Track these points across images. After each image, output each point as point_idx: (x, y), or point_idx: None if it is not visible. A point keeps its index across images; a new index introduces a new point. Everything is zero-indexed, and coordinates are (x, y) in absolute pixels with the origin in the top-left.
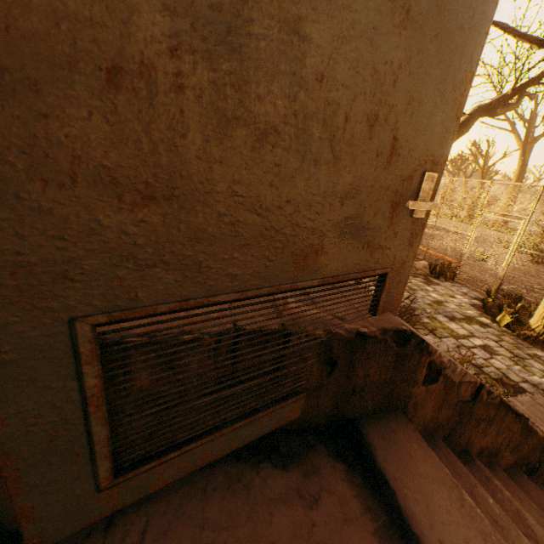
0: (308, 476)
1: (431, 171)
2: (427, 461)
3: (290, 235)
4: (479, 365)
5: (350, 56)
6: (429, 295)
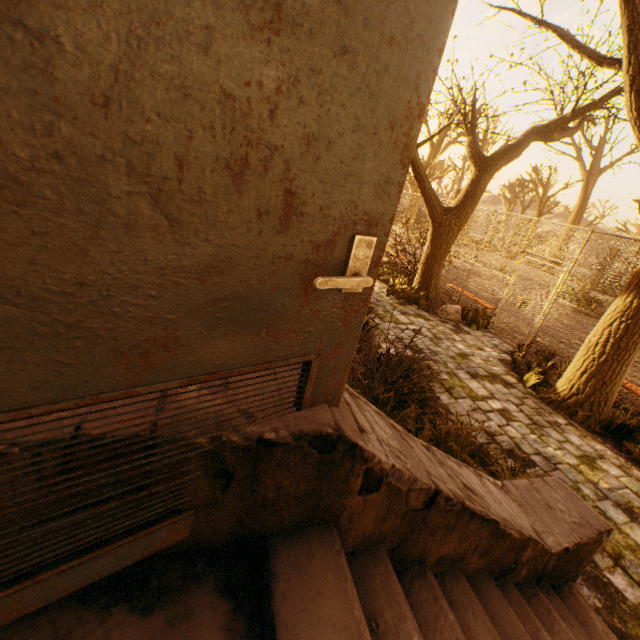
0: (174, 623)
1: (367, 233)
2: (337, 599)
3: (102, 329)
4: (493, 432)
5: (165, 69)
6: (455, 346)
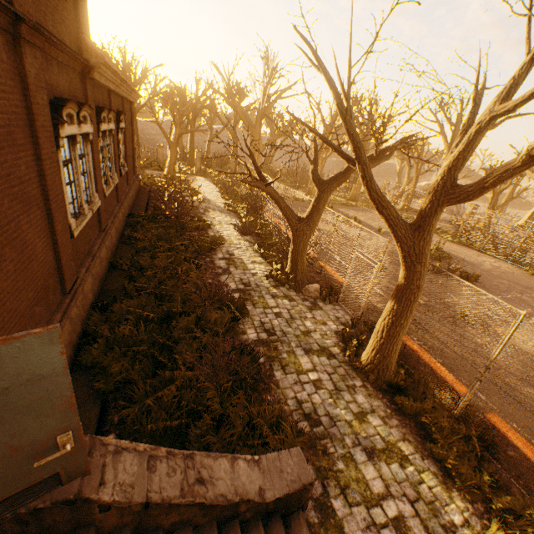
0: None
1: (66, 431)
2: None
3: None
4: (302, 400)
5: None
6: (304, 324)
